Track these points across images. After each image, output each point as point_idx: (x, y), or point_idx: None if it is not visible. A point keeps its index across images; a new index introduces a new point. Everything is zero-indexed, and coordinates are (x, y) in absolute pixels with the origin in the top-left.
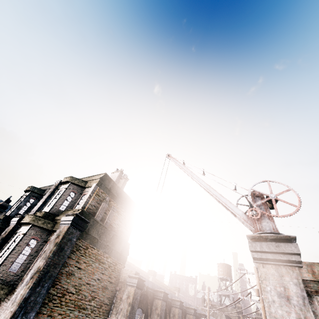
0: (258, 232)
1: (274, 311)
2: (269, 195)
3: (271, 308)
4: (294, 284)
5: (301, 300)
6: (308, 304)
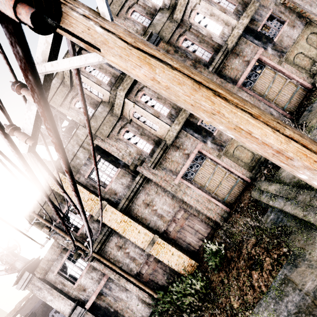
0: (16, 277)
1: (42, 296)
2: (4, 252)
3: (41, 296)
4: (38, 282)
5: (43, 284)
6: (45, 283)
